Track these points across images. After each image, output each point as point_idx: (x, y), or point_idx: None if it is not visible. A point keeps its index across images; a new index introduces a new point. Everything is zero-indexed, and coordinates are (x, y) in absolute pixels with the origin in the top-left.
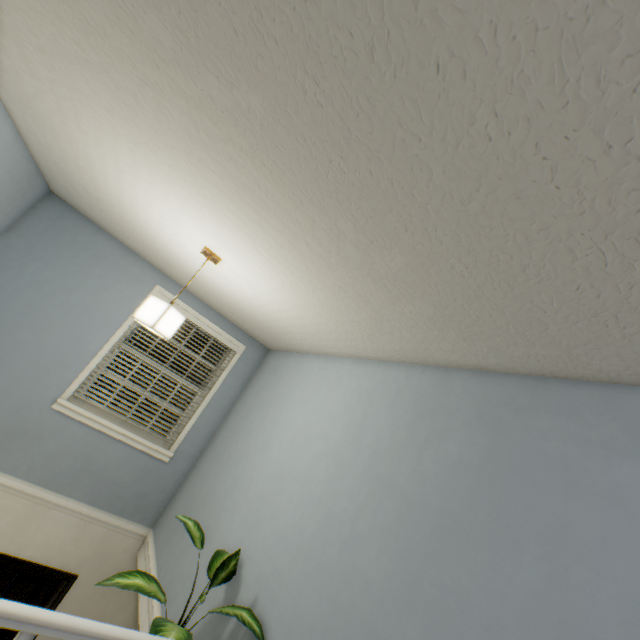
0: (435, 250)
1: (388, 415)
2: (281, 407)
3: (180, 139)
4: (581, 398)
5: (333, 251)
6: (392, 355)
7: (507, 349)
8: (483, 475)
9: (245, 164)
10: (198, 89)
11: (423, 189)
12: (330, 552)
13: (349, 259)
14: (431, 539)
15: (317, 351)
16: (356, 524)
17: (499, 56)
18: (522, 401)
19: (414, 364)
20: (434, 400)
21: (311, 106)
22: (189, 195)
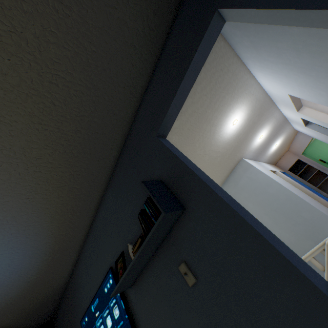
0: None
1: None
2: None
3: None
4: (226, 184)
5: None
6: None
7: None
8: None
9: None
10: None
11: None
12: None
13: None
14: None
15: None
16: None
17: None
18: None
19: None
20: None
21: None
22: None
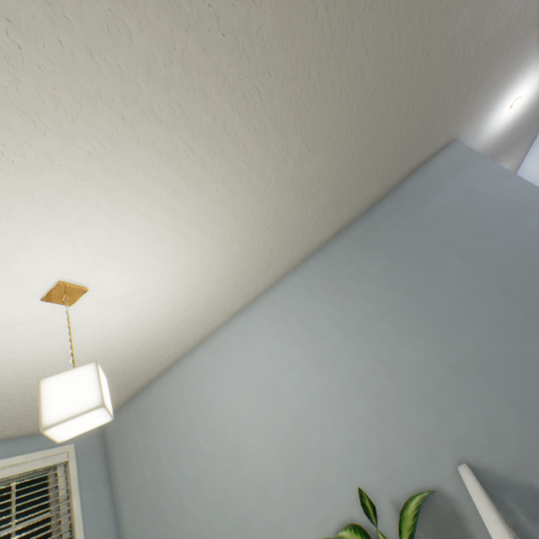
0: (346, 139)
1: (318, 302)
2: (207, 419)
3: (124, 79)
4: (388, 204)
5: (273, 178)
6: (280, 273)
7: (356, 202)
8: (398, 261)
9: (220, 100)
10: (204, 4)
11: (356, 90)
12: (391, 391)
13: (284, 180)
14: (418, 305)
15: (193, 345)
16: (382, 358)
17: (410, 2)
18: (372, 225)
19: (295, 268)
20: (333, 266)
21: (315, 28)
22: (80, 182)
